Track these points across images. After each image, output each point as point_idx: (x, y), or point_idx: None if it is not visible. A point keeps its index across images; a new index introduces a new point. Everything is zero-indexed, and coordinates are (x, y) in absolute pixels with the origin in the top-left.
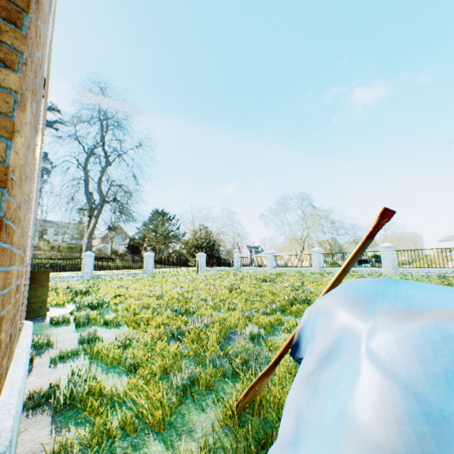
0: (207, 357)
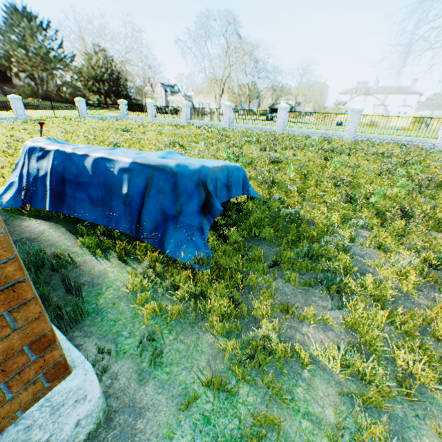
0: None
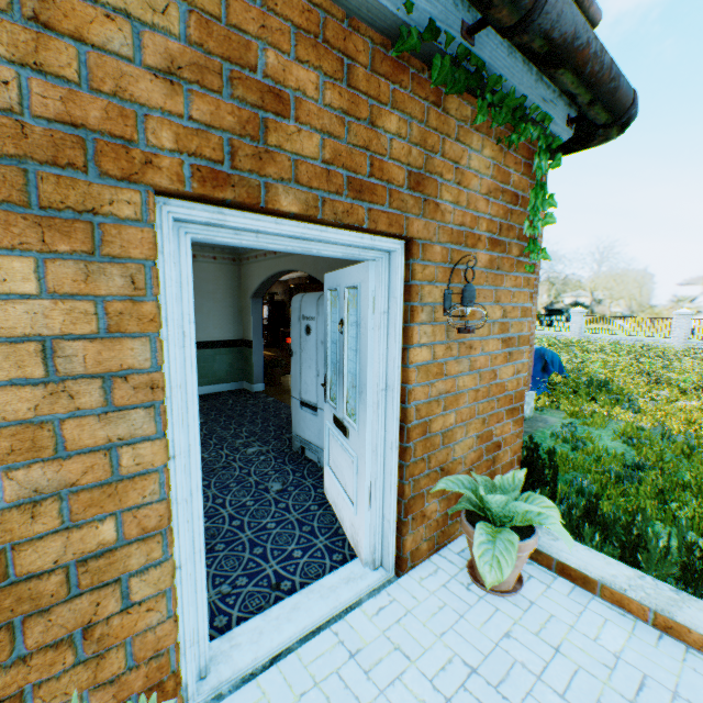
0: None
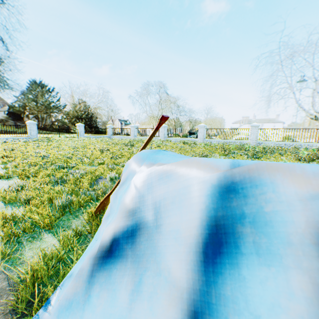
0: (81, 192)
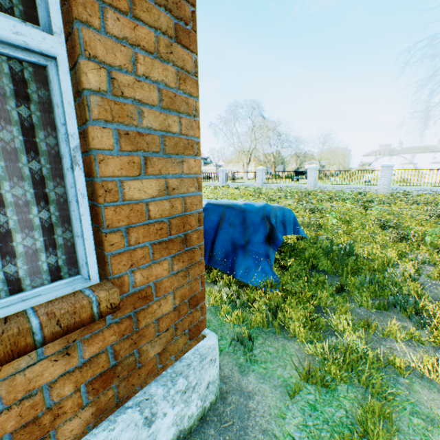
0: None
